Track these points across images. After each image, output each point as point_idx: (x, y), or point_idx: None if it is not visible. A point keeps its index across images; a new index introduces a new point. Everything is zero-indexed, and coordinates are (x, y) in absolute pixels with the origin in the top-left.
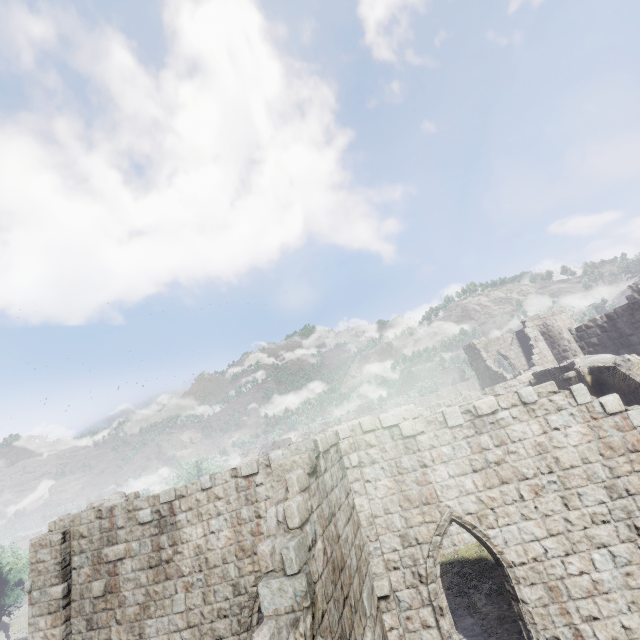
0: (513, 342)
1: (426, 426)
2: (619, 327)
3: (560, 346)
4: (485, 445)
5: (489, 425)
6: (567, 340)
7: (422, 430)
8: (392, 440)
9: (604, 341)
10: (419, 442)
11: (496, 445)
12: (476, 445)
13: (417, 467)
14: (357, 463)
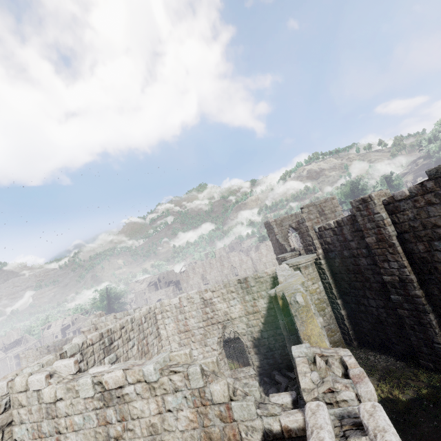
0: None
1: (65, 393)
2: (344, 233)
3: (307, 241)
4: (109, 419)
5: (115, 399)
6: (311, 237)
7: (61, 397)
8: (37, 403)
9: (334, 242)
10: (57, 408)
11: (118, 420)
12: (102, 418)
13: (53, 433)
14: None
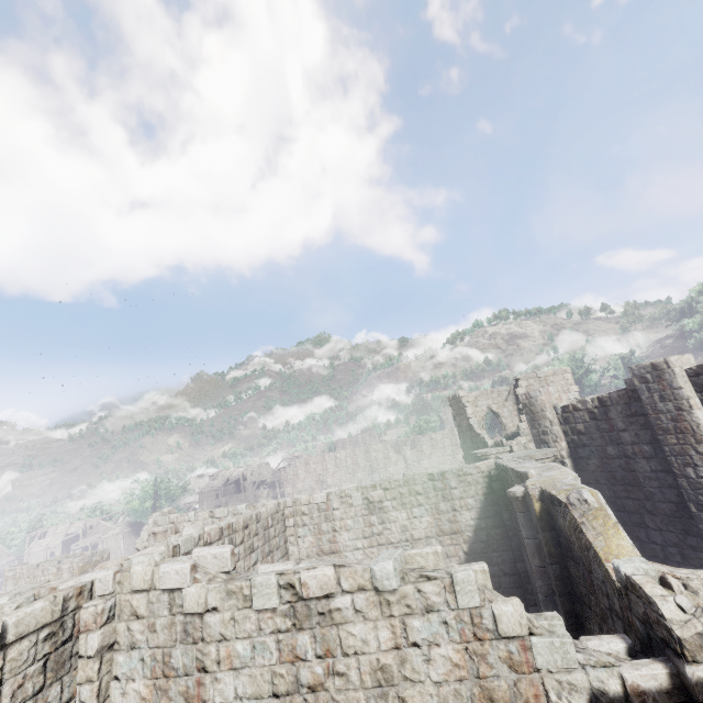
0: (509, 397)
1: (223, 599)
2: (611, 417)
3: (541, 426)
4: (302, 651)
5: (316, 617)
6: (549, 420)
7: (215, 605)
8: (168, 613)
9: (591, 431)
10: (206, 626)
11: (318, 655)
12: (288, 649)
13: (192, 670)
14: (94, 652)
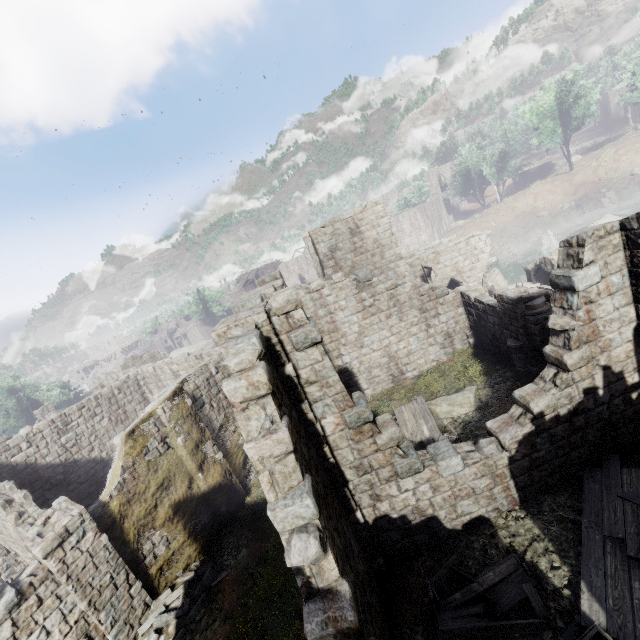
0: None
1: None
2: None
3: None
4: None
5: None
6: None
7: None
8: None
9: None
10: None
11: None
12: None
13: None
14: None
